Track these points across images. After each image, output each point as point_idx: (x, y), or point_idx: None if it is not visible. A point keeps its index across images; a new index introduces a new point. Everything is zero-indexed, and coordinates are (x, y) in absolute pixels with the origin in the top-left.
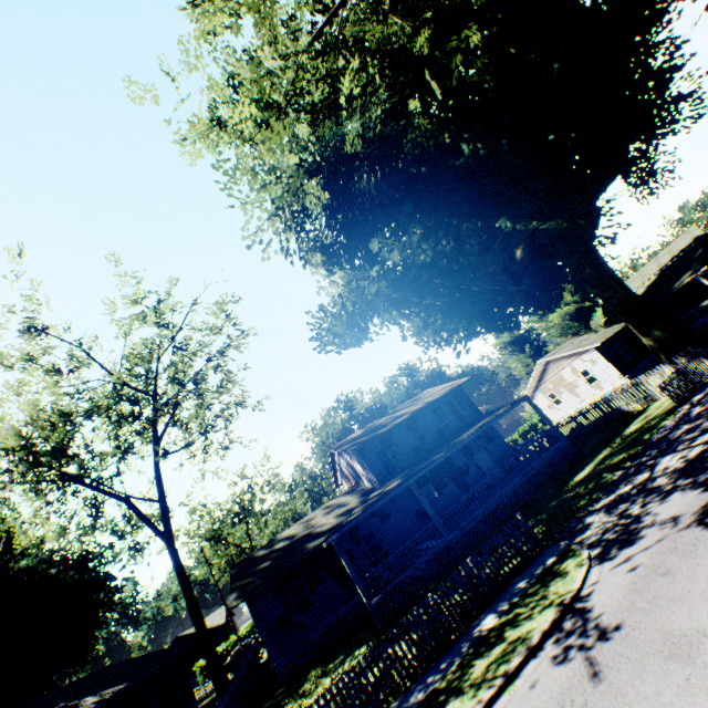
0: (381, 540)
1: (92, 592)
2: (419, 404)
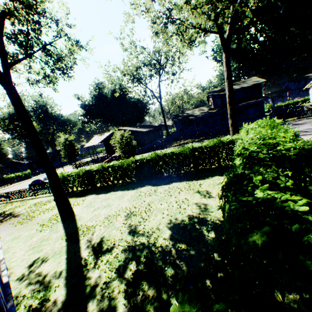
0: (208, 122)
1: (143, 109)
2: (240, 86)
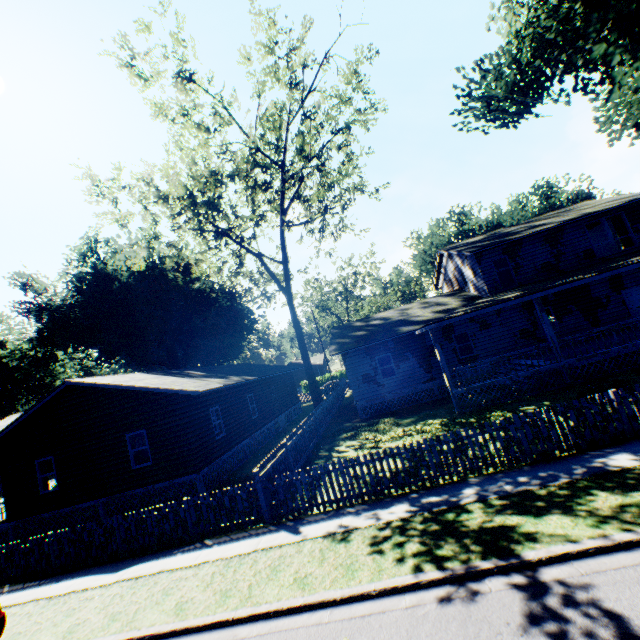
0: (473, 344)
1: (239, 317)
2: (572, 215)
